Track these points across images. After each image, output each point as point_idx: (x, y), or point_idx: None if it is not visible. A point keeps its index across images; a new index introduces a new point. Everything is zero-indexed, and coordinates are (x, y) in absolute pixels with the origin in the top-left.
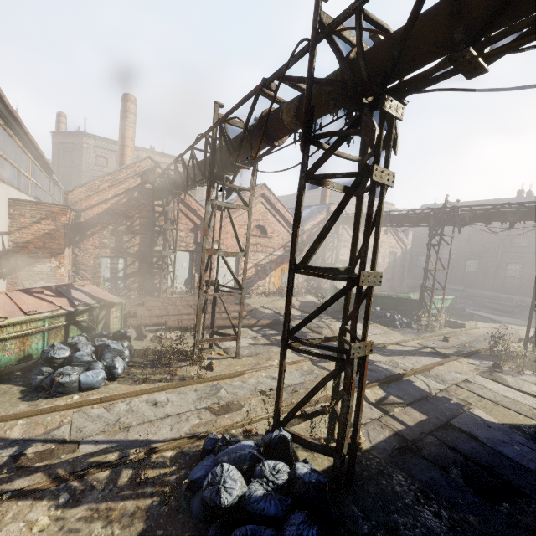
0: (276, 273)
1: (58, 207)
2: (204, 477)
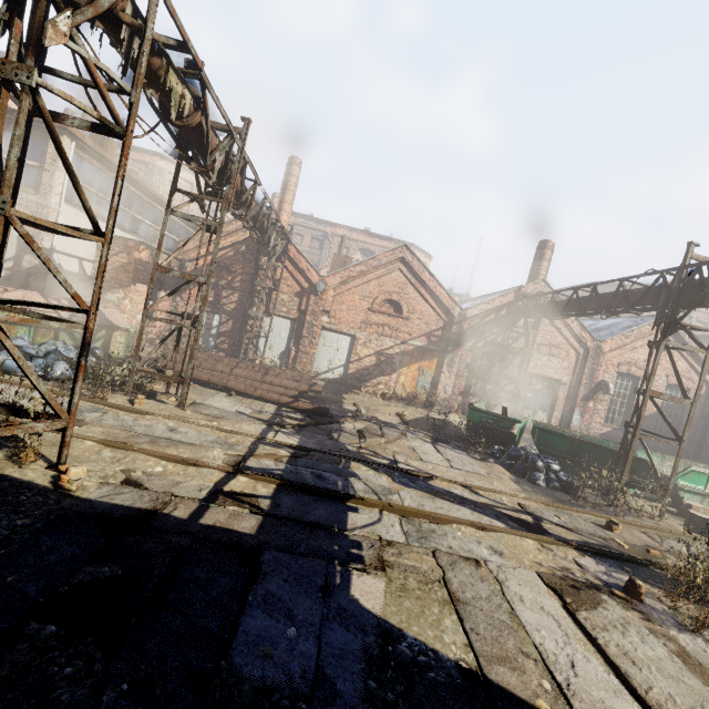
0: (410, 371)
1: (132, 242)
2: None
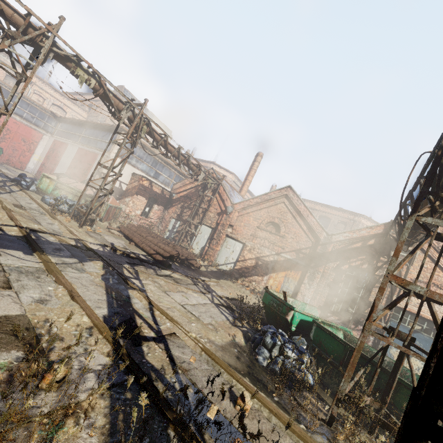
0: (278, 276)
1: (141, 176)
2: None
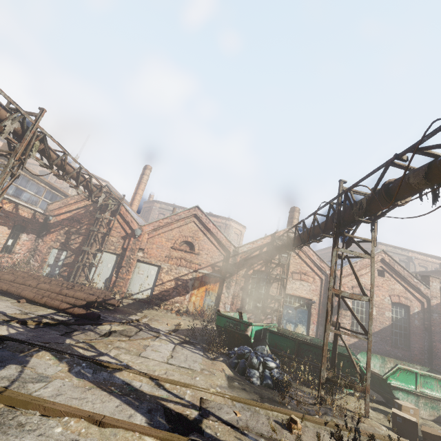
0: (199, 292)
1: None
2: None
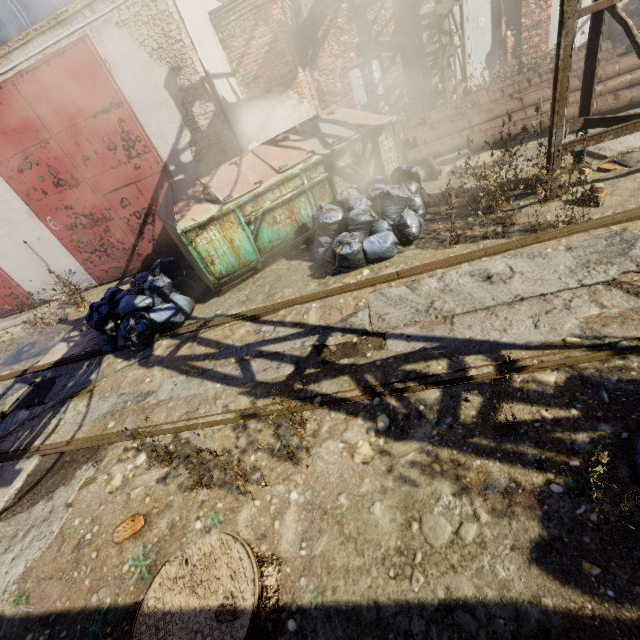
0: None
1: None
2: None
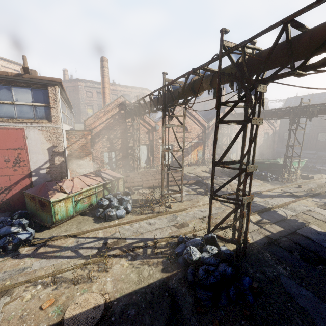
0: (194, 152)
1: (86, 131)
2: (182, 251)
